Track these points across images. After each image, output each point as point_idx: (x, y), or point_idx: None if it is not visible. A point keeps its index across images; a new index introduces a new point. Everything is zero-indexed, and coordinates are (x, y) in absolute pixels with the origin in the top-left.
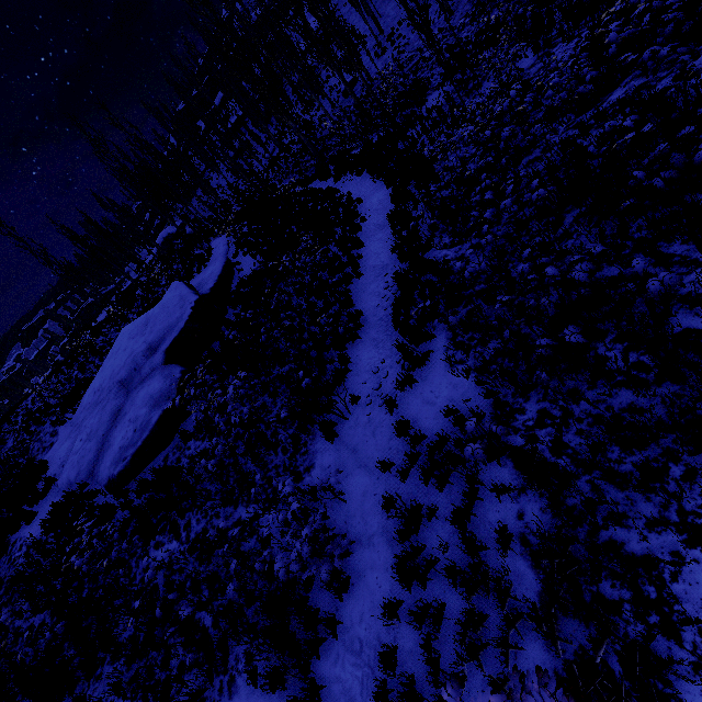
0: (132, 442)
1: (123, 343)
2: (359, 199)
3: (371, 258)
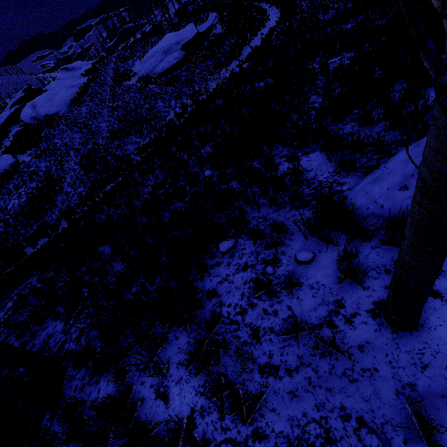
0: (166, 66)
1: (167, 39)
2: (269, 19)
3: (256, 41)
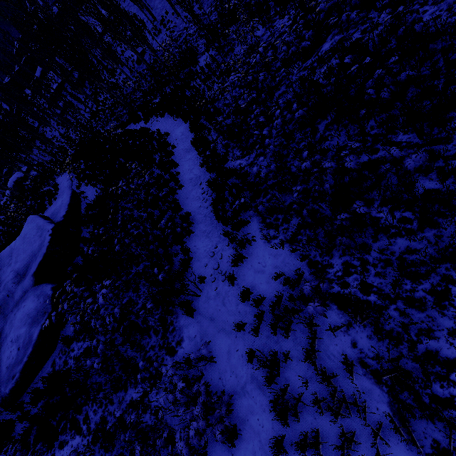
0: (17, 360)
1: None
2: (166, 133)
3: (186, 173)
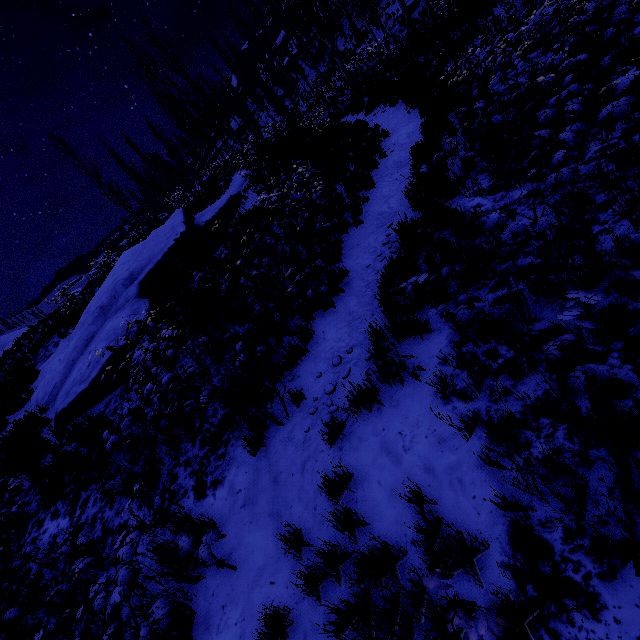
0: (81, 378)
1: (115, 268)
2: (385, 131)
3: (378, 202)
